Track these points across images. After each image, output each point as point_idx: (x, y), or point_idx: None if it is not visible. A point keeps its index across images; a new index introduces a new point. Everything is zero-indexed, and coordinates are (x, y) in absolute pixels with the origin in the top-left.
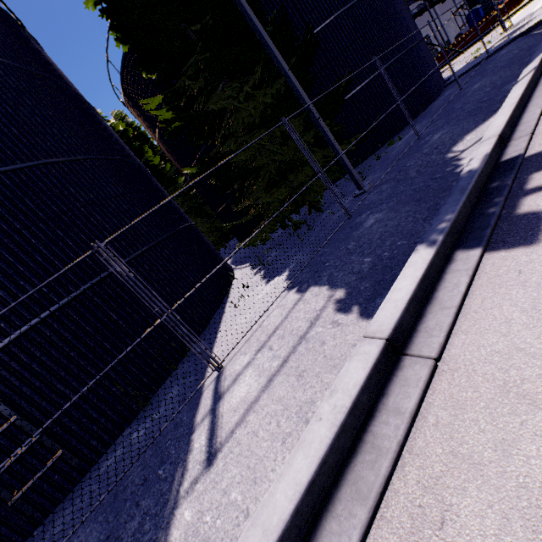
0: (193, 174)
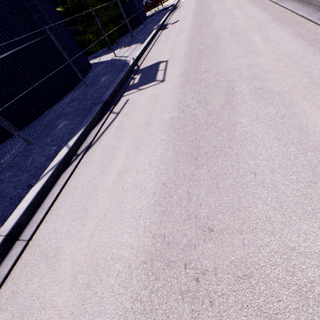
0: (61, 12)
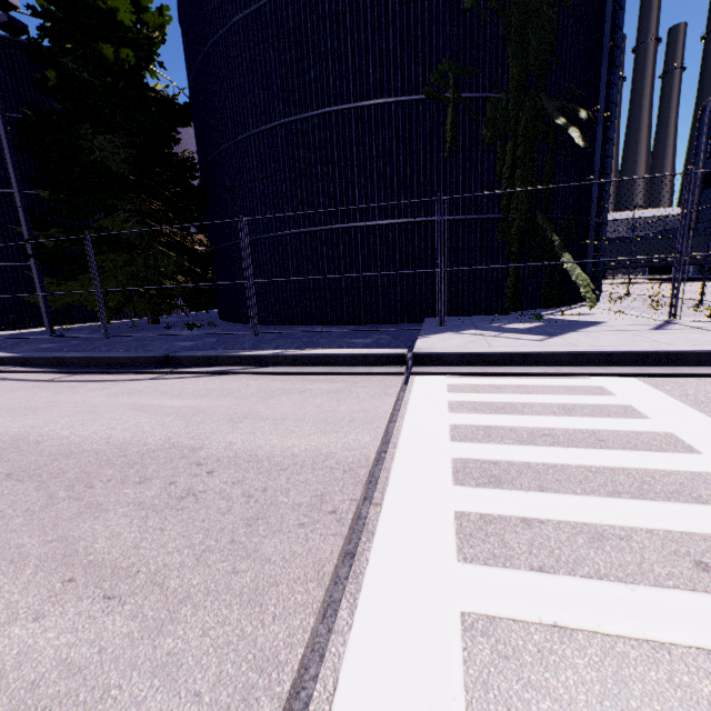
0: None
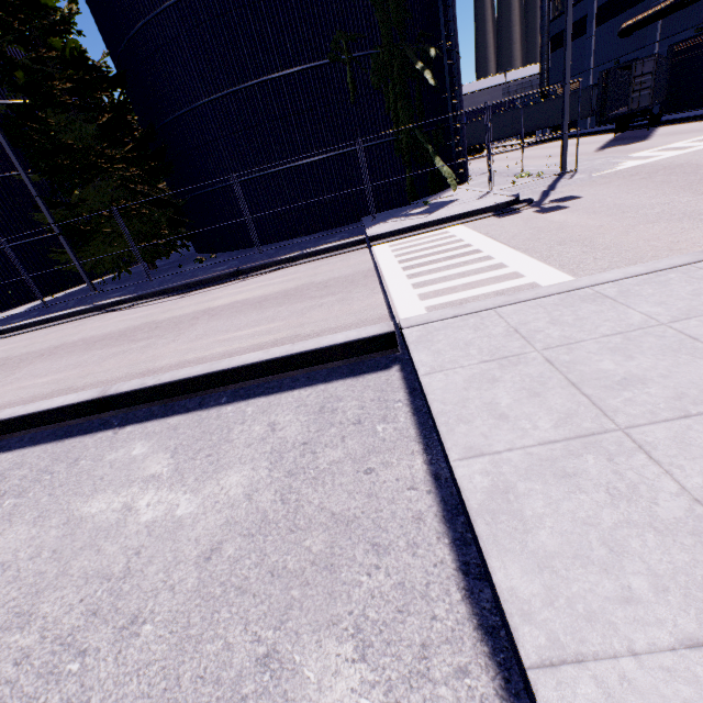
0: None
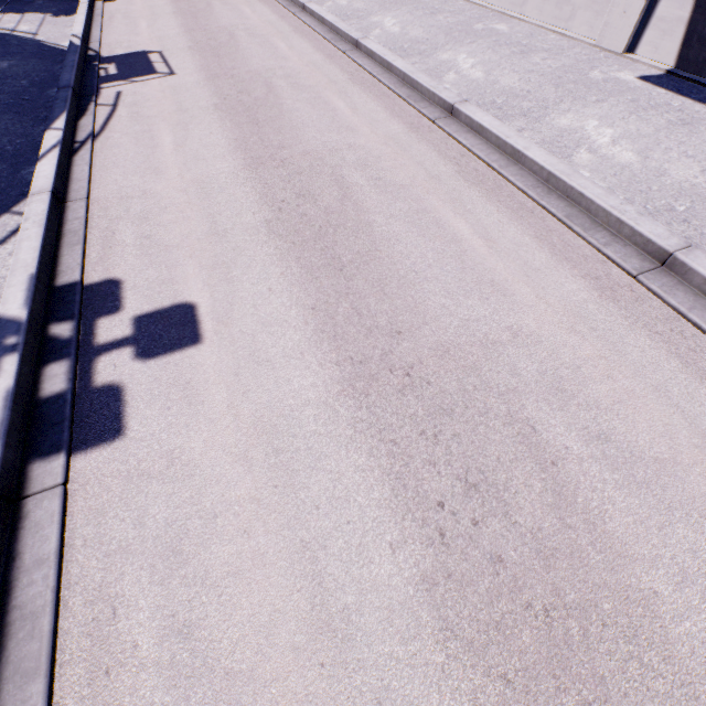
0: None
